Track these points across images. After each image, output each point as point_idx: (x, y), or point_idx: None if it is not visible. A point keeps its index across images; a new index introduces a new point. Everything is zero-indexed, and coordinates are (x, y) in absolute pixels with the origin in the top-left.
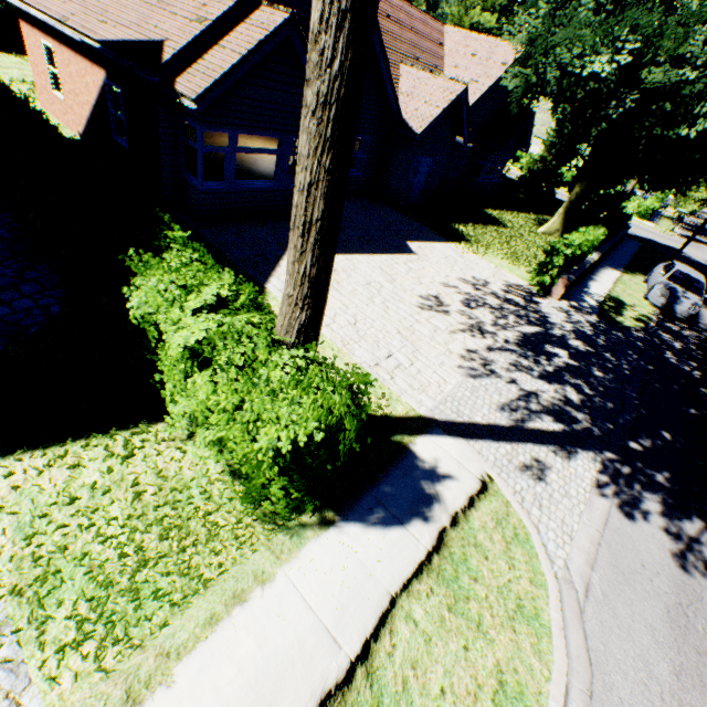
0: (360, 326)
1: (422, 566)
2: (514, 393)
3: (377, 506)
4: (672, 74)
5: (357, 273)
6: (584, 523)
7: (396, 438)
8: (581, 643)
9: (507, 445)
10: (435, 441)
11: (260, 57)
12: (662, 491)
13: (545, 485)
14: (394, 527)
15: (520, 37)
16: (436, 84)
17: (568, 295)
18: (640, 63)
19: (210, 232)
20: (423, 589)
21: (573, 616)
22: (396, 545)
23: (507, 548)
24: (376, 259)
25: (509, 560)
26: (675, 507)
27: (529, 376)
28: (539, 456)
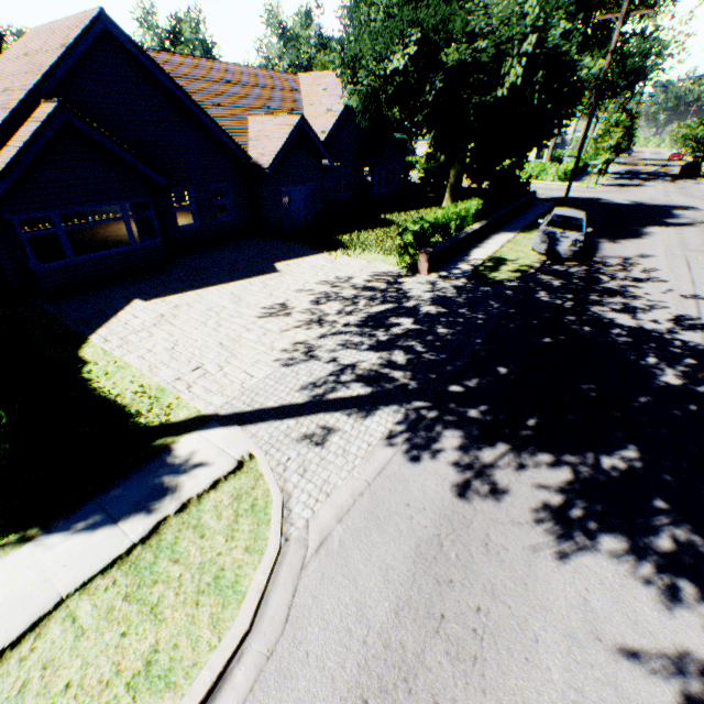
0: (179, 349)
1: (118, 560)
2: (328, 371)
3: (96, 512)
4: (463, 49)
5: (202, 303)
6: (354, 476)
7: (158, 442)
8: (286, 601)
9: (293, 421)
10: (204, 435)
11: (43, 145)
12: (470, 425)
13: (321, 450)
14: (105, 528)
15: (345, 62)
16: (278, 122)
17: (441, 267)
18: (438, 49)
19: (56, 305)
20: (105, 583)
21: (290, 575)
22: (97, 545)
23: (235, 521)
24: (231, 286)
25: (231, 533)
26: (480, 438)
27: (356, 350)
28: (328, 423)
